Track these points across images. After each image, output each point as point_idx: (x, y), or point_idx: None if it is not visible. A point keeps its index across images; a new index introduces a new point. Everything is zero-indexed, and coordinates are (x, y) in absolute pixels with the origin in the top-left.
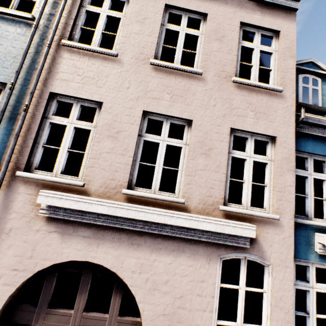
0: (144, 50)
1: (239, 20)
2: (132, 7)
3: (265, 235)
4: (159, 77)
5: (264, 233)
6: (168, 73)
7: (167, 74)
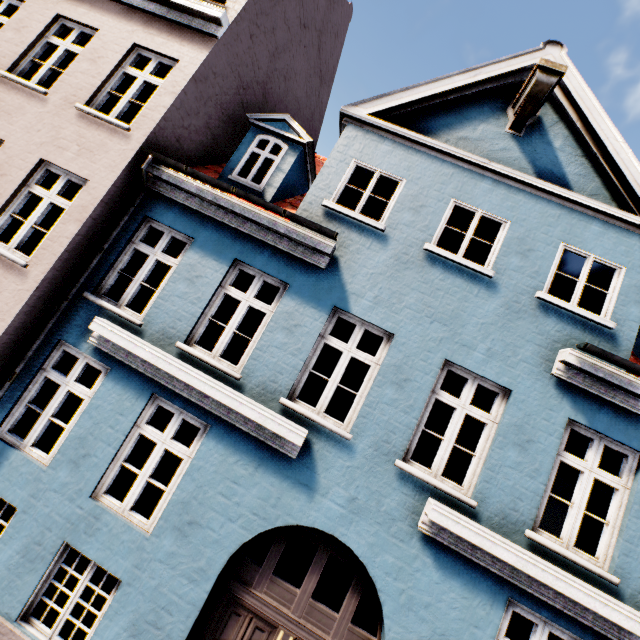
0: (4, 60)
1: (134, 41)
2: (19, 14)
3: (3, 279)
4: (0, 90)
5: (2, 277)
6: (12, 87)
7: (11, 88)
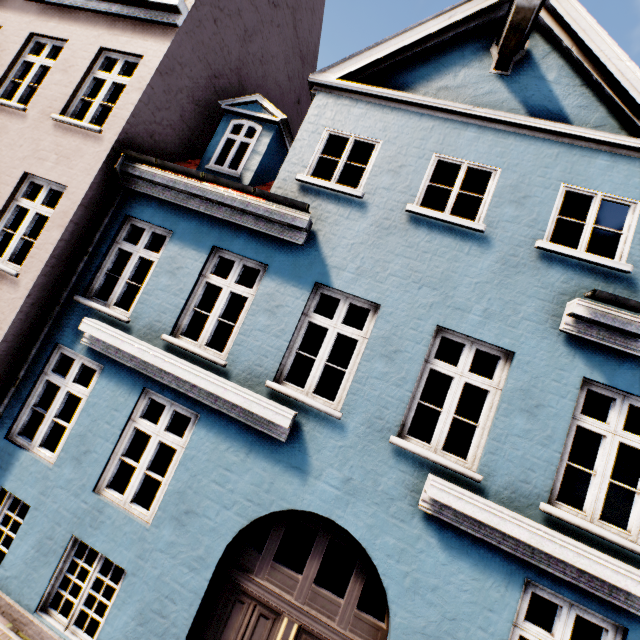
0: None
1: (100, 45)
2: None
3: None
4: None
5: None
6: None
7: None
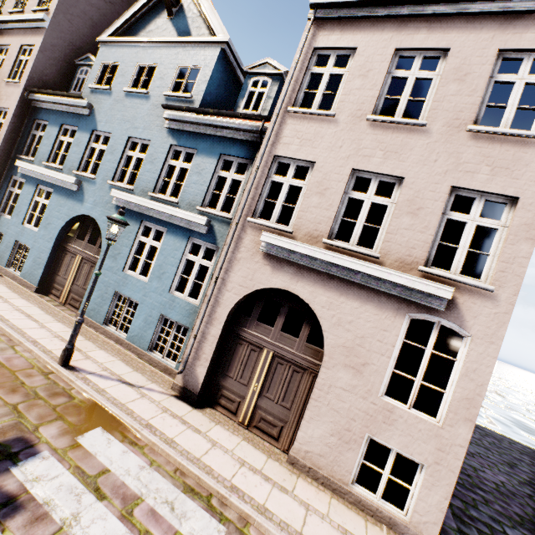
0: None
1: (21, 44)
2: None
3: None
4: None
5: None
6: None
7: None
